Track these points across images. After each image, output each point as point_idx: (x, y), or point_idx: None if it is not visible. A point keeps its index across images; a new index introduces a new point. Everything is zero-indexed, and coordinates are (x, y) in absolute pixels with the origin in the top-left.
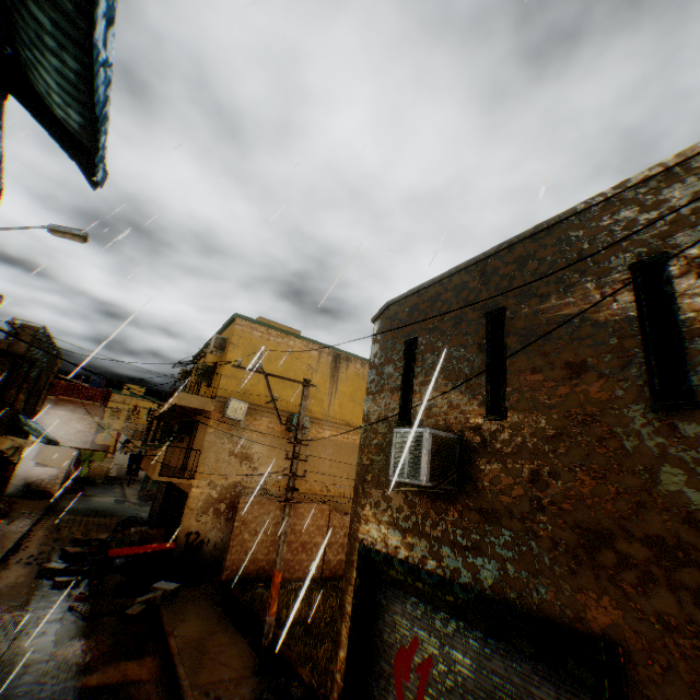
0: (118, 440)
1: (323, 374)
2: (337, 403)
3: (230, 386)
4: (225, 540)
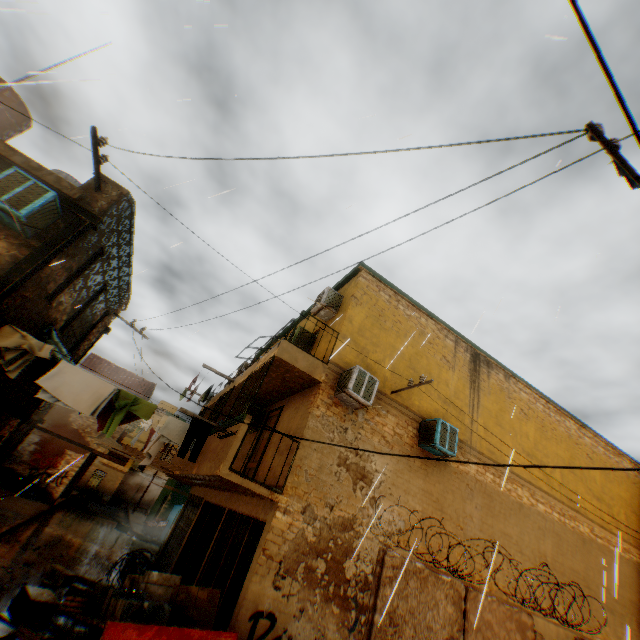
0: (149, 437)
1: (460, 374)
2: (480, 422)
3: (347, 353)
4: None
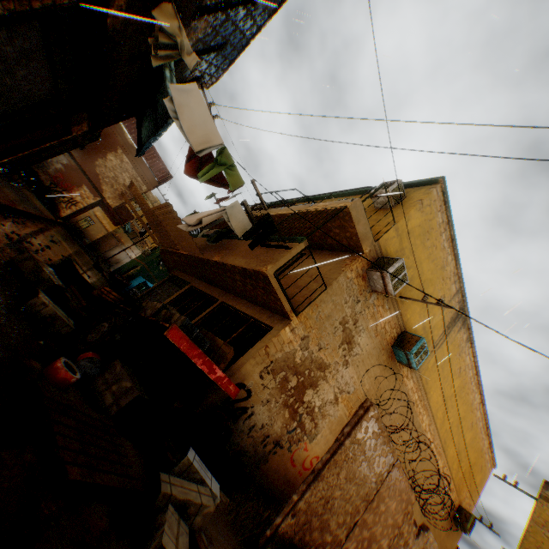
0: None
1: (444, 317)
2: (434, 358)
3: (392, 244)
4: (264, 431)
